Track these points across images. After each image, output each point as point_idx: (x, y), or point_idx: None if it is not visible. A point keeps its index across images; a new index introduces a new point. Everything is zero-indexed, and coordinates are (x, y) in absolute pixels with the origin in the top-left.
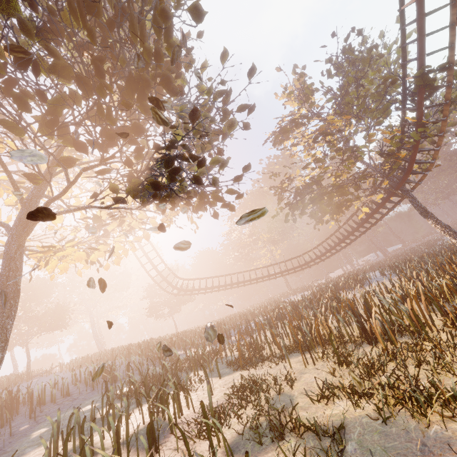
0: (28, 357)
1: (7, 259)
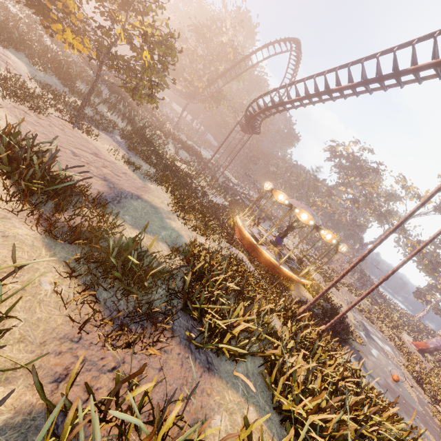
0: None
1: None
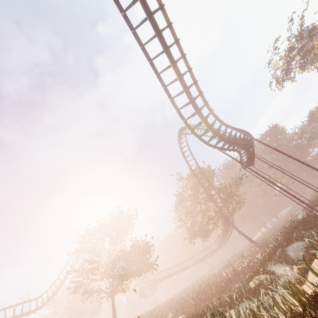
0: None
1: (112, 302)
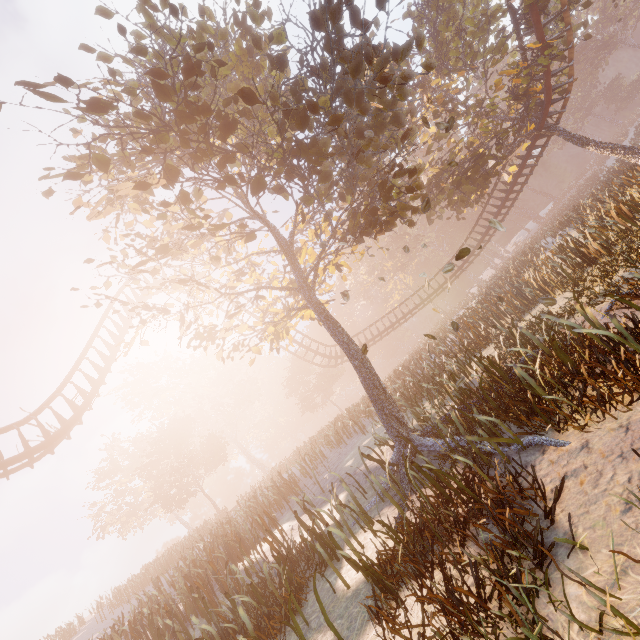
0: (211, 500)
1: (317, 306)
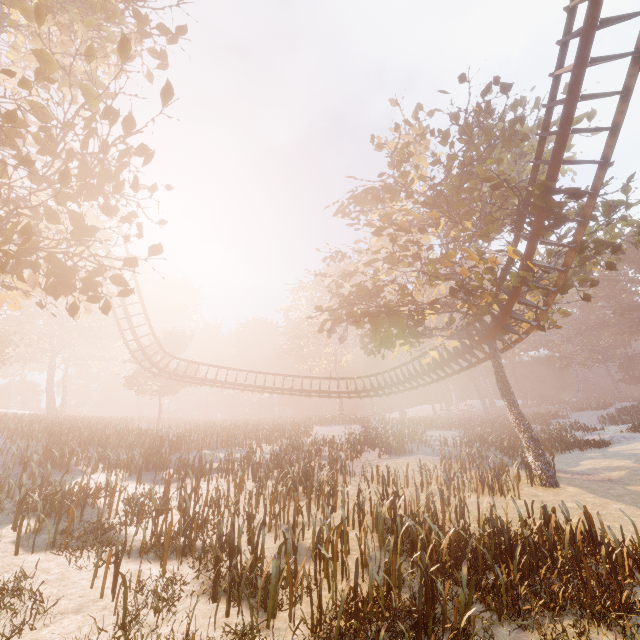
0: None
1: None
